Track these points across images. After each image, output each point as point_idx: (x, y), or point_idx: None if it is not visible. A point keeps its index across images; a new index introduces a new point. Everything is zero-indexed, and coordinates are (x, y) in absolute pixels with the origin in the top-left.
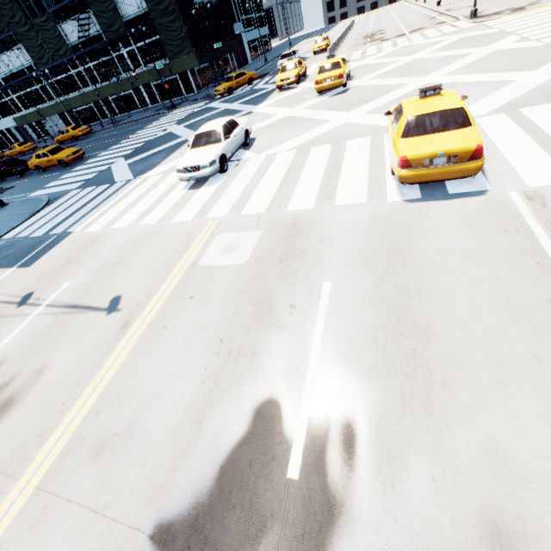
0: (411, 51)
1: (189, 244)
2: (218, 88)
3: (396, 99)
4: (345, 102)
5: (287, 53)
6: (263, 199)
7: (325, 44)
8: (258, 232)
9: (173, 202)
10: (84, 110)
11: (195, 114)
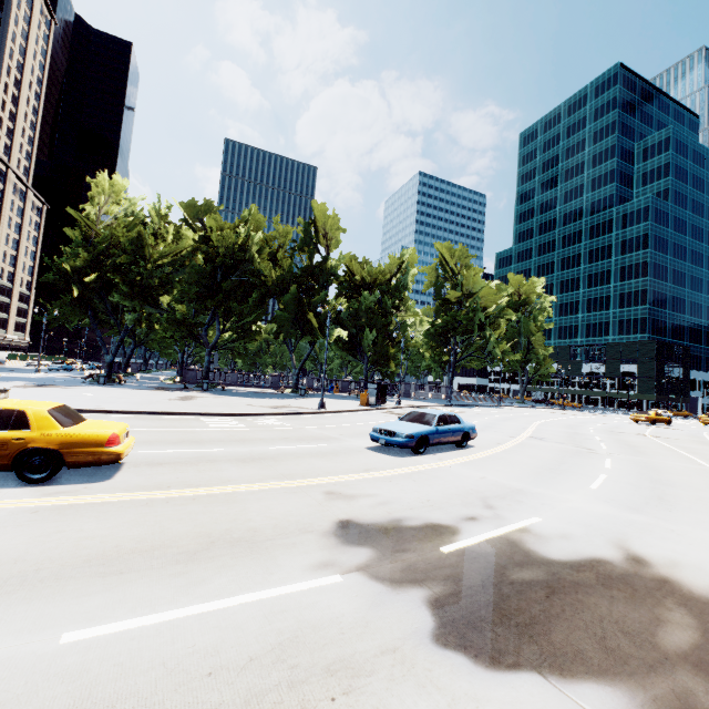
0: None
1: None
2: None
3: None
4: None
5: None
6: None
7: None
8: None
9: None
10: None
11: None
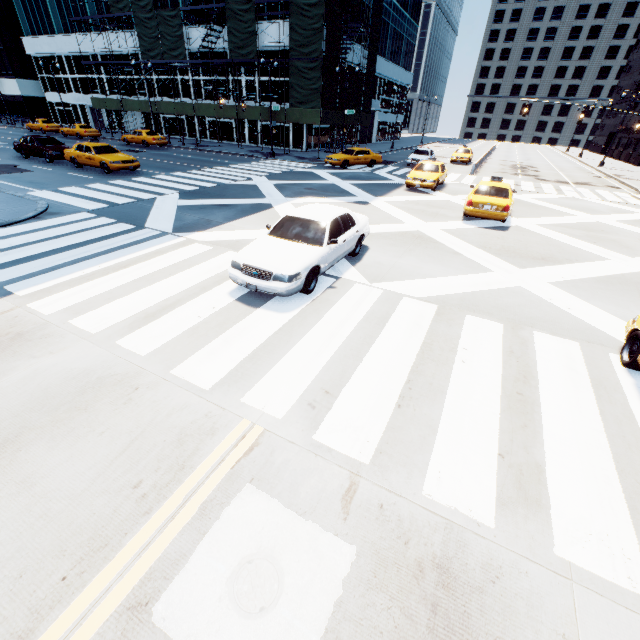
0: (588, 208)
1: (172, 480)
2: (332, 156)
3: (598, 279)
4: (509, 247)
5: (423, 150)
6: (368, 410)
7: (467, 156)
8: (345, 547)
9: (200, 317)
10: (173, 120)
11: (294, 175)
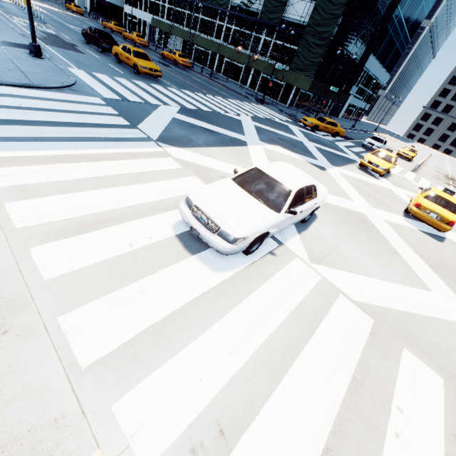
0: None
1: None
2: (307, 118)
3: None
4: (446, 264)
5: (379, 138)
6: None
7: (412, 155)
8: None
9: (131, 246)
10: (202, 52)
11: (273, 123)
